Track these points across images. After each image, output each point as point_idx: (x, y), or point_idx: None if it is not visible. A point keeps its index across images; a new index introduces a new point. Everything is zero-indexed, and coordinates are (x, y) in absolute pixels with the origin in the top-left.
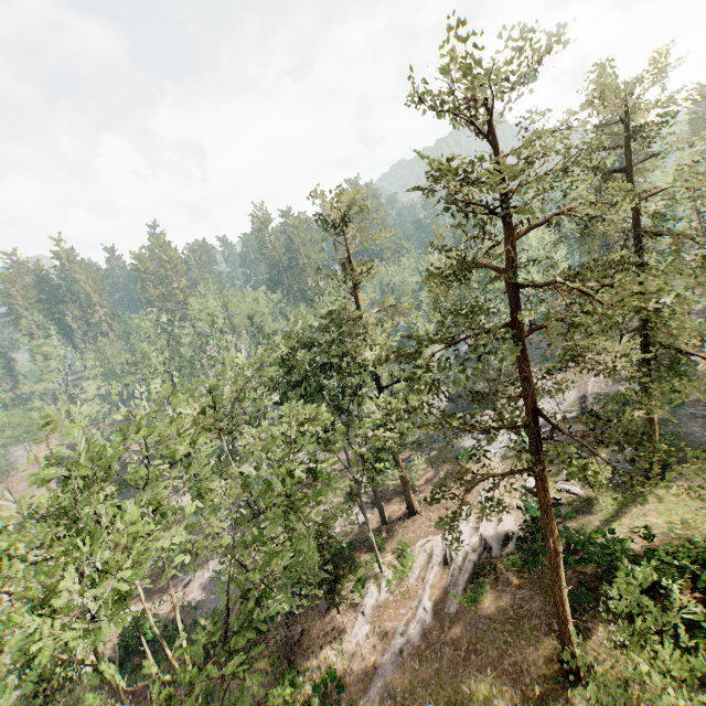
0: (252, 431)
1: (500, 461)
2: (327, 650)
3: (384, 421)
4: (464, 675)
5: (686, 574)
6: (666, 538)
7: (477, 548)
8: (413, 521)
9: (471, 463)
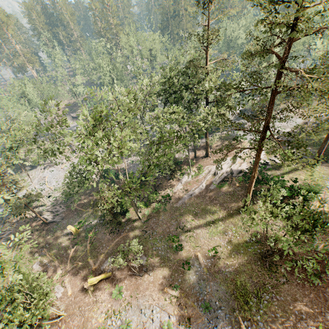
0: (150, 113)
1: None
2: (167, 189)
3: (205, 118)
4: (210, 204)
5: (300, 194)
6: (302, 183)
7: (228, 172)
8: (206, 159)
9: (238, 142)
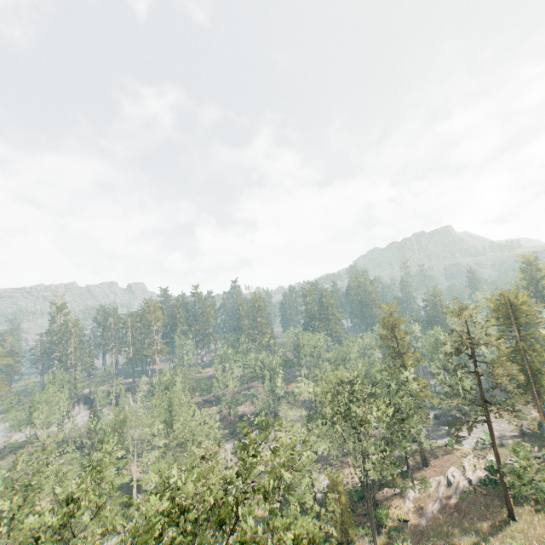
0: None
1: (472, 450)
2: (393, 509)
3: None
4: (464, 520)
5: None
6: None
7: (464, 481)
8: (425, 470)
9: (454, 450)
